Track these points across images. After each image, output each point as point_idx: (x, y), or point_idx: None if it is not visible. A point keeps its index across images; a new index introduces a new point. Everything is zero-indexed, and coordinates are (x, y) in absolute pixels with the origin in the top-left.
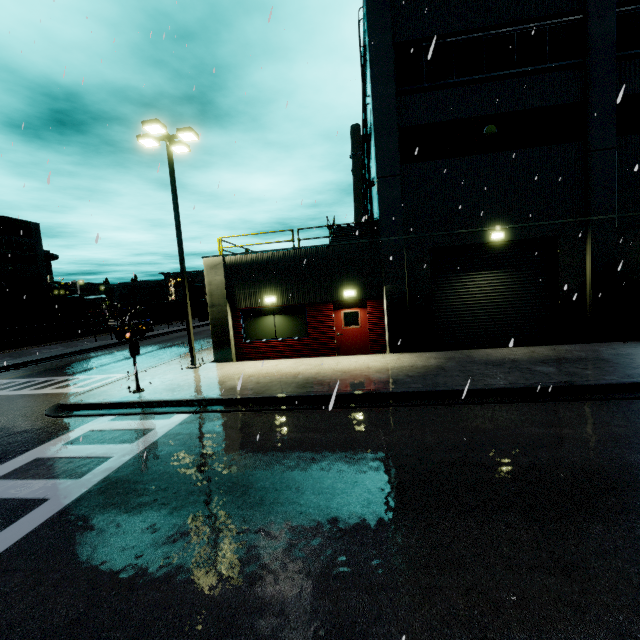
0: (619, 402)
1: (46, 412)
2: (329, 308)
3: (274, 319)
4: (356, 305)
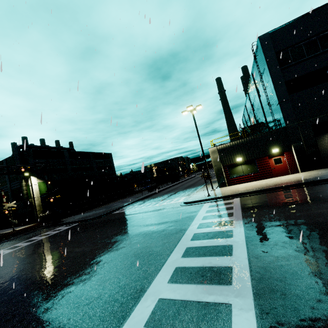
0: None
1: (182, 205)
2: (266, 158)
3: (241, 167)
4: (279, 155)
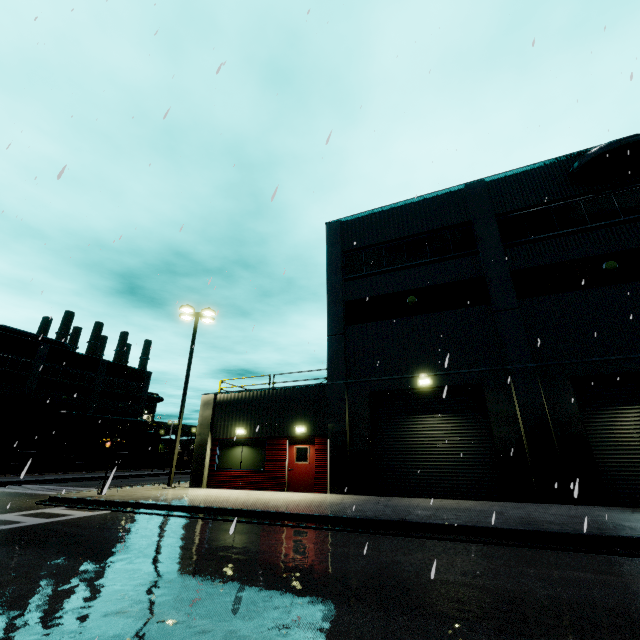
0: (431, 541)
1: (37, 501)
2: (284, 442)
3: (242, 450)
4: (307, 441)
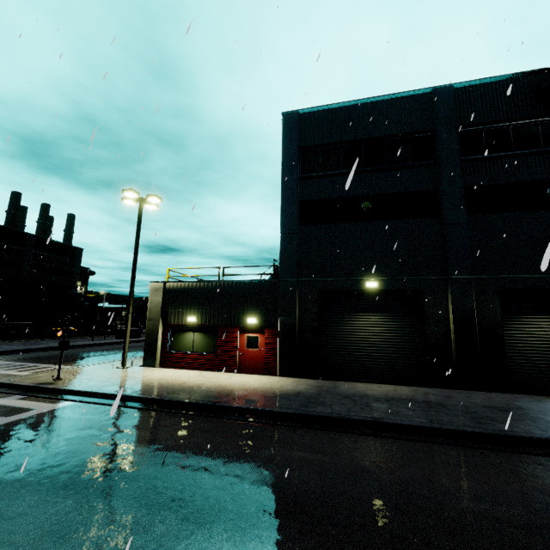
0: (407, 443)
1: None
2: (236, 331)
3: (193, 335)
4: (257, 331)
